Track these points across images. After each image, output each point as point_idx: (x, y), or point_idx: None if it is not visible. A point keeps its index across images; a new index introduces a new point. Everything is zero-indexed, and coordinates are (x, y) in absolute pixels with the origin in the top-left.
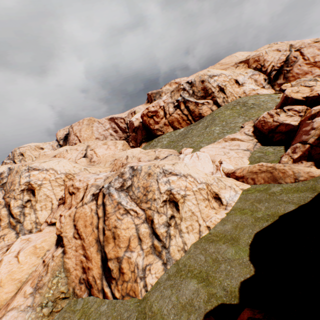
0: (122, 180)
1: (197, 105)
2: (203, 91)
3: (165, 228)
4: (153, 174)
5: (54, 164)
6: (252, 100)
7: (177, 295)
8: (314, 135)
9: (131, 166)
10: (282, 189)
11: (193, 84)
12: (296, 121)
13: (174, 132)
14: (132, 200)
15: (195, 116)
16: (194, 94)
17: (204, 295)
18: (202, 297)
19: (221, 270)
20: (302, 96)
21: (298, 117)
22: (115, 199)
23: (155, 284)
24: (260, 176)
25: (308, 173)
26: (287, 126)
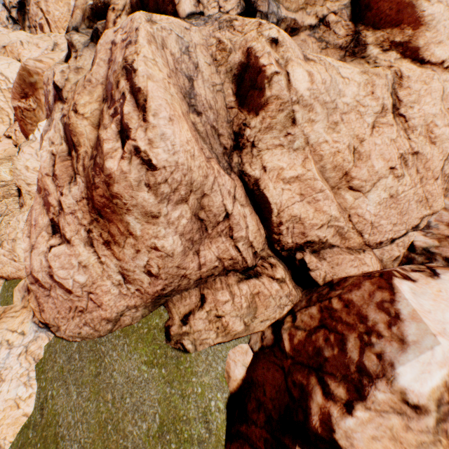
0: None
1: None
2: None
3: None
4: None
5: (3, 67)
6: None
7: None
8: None
9: None
10: None
11: None
12: None
13: None
14: None
15: None
16: None
17: None
18: None
19: None
20: None
21: None
22: None
23: None
24: None
25: None
26: None
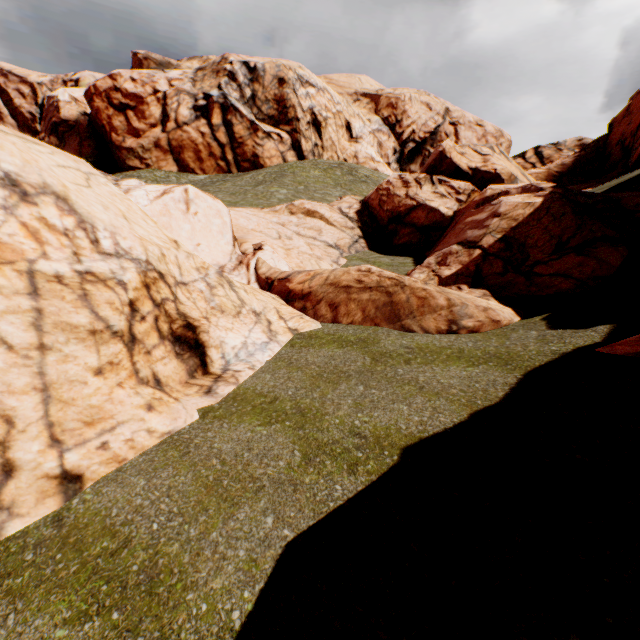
0: None
1: (254, 132)
2: (278, 105)
3: None
4: None
5: None
6: (368, 172)
7: None
8: (497, 229)
9: None
10: (414, 346)
11: (259, 77)
12: (450, 210)
13: (179, 175)
14: None
15: (243, 157)
16: (254, 102)
17: None
18: None
19: None
20: (469, 164)
21: (454, 202)
22: None
23: None
24: (358, 301)
25: (486, 310)
26: (431, 214)
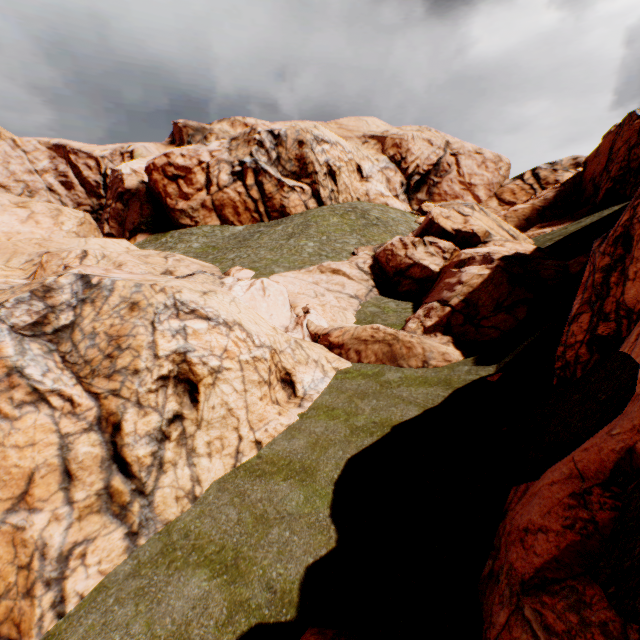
0: (45, 308)
1: (281, 187)
2: (299, 163)
3: (152, 445)
4: (146, 307)
5: None
6: (378, 212)
7: (151, 616)
8: (460, 293)
9: (84, 274)
10: (403, 377)
11: (282, 142)
12: (438, 266)
13: (221, 228)
14: (68, 366)
15: (272, 209)
16: (279, 162)
17: (220, 609)
18: (216, 613)
19: (270, 541)
20: (452, 226)
21: (441, 260)
22: (2, 359)
23: (93, 592)
24: (372, 349)
25: (444, 354)
26: (424, 270)
